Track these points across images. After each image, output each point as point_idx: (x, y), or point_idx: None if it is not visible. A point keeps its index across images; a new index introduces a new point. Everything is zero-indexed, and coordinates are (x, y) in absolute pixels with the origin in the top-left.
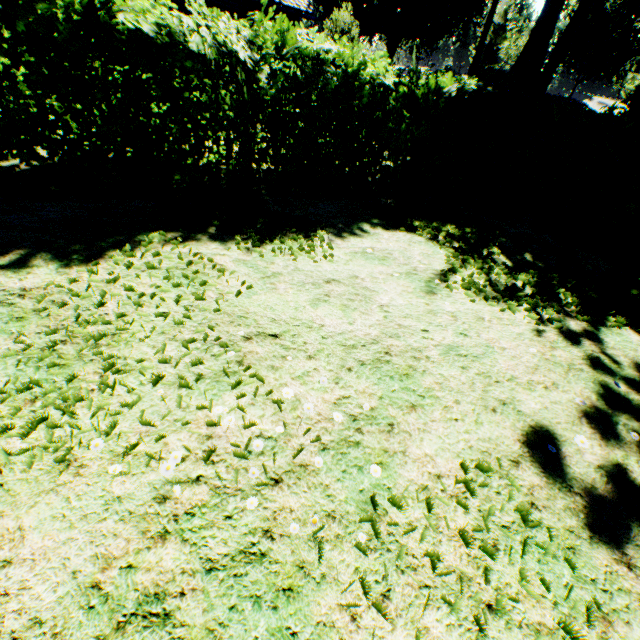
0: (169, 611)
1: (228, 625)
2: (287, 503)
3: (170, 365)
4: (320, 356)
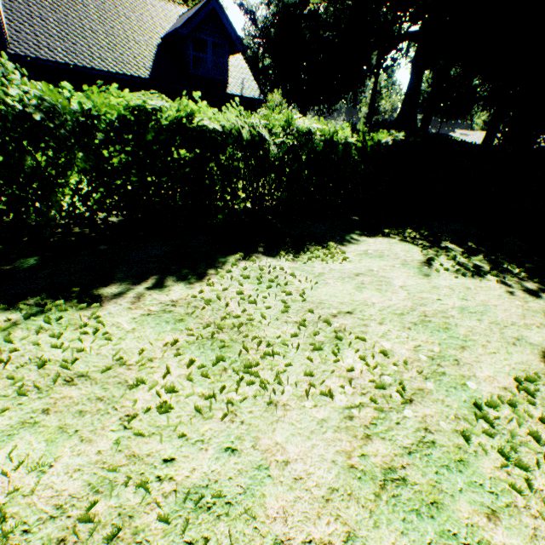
0: (402, 477)
1: (440, 482)
2: (426, 412)
3: (296, 338)
4: (386, 322)
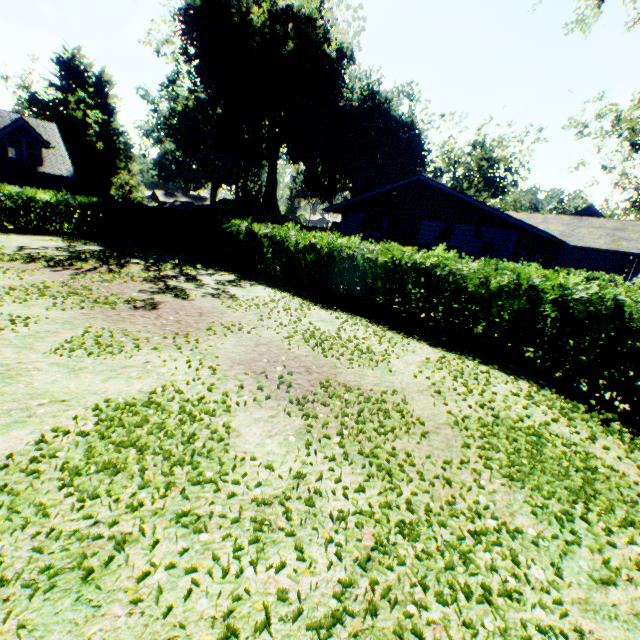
0: None
1: None
2: None
3: None
4: None
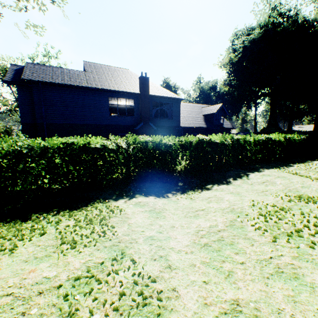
0: None
1: None
2: None
3: None
4: None
